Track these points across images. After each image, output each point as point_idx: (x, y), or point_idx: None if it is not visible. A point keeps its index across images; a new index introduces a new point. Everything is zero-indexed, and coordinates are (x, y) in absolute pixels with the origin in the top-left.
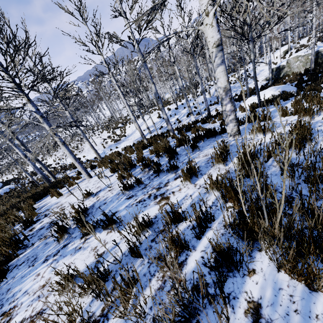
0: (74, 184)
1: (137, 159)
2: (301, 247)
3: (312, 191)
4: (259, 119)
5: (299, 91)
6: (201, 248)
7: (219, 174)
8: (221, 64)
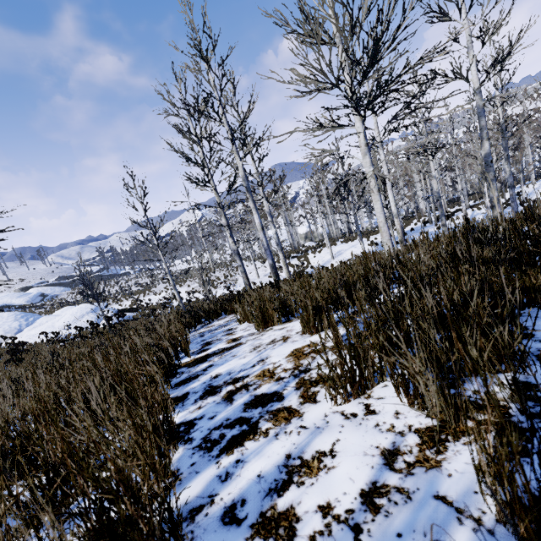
0: None
1: None
2: None
3: None
4: None
5: None
6: None
7: None
8: None
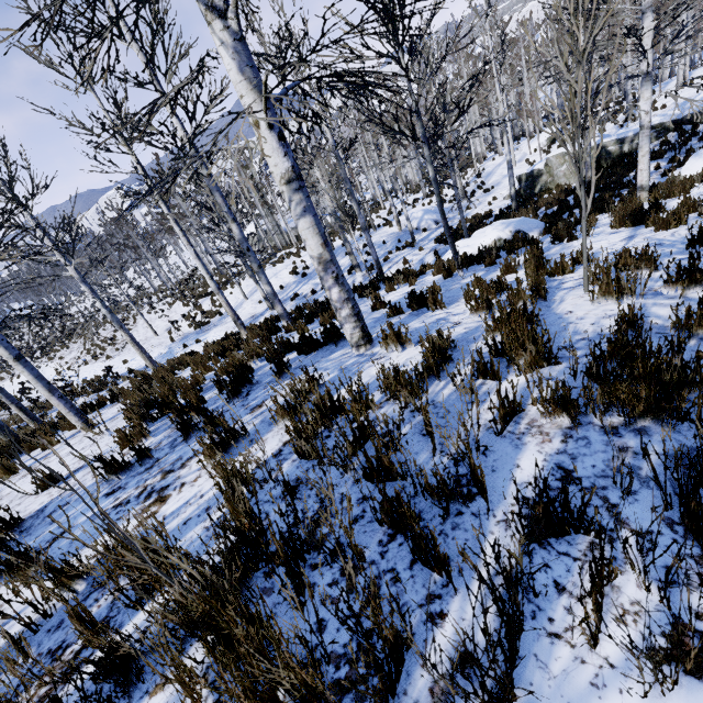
0: (55, 443)
1: (182, 390)
2: (230, 639)
3: (363, 499)
4: (427, 306)
5: (546, 232)
6: (128, 630)
7: (224, 464)
8: (304, 215)
